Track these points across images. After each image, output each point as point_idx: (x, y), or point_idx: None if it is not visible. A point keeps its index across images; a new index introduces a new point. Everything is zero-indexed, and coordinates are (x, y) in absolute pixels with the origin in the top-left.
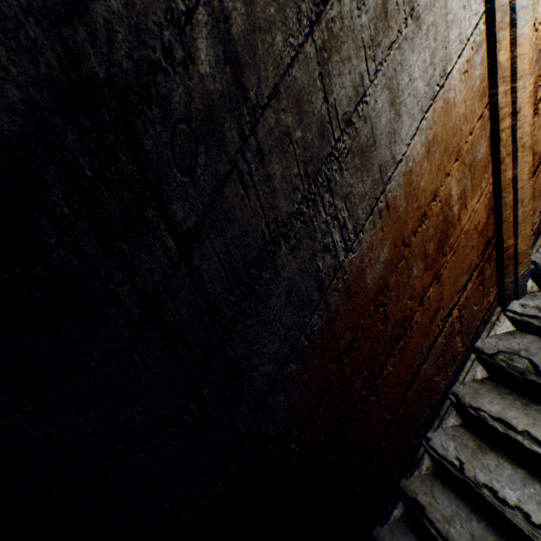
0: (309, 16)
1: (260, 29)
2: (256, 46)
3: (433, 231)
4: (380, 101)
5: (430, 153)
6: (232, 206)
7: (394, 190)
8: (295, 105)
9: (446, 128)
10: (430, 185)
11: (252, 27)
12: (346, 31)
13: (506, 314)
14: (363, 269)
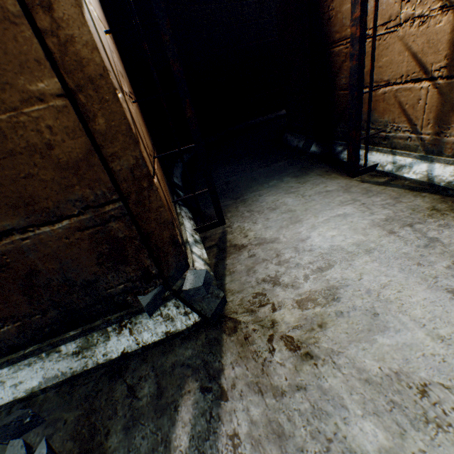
0: None
1: None
2: None
3: None
4: None
5: None
6: None
7: None
8: None
9: None
10: None
11: None
12: None
13: None
14: None
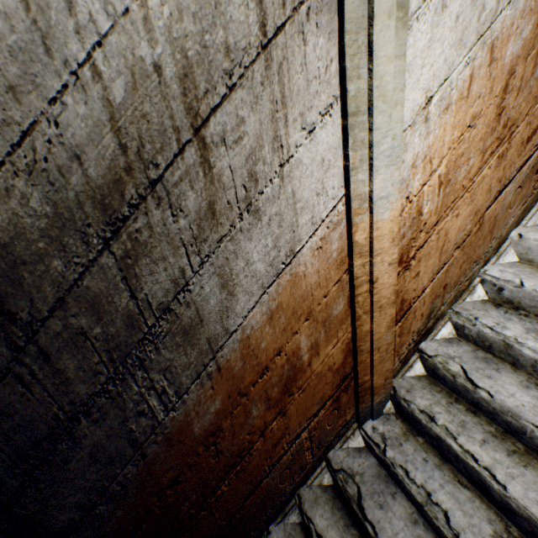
0: (102, 234)
1: (26, 262)
2: (22, 276)
3: (277, 378)
4: (209, 286)
5: (274, 318)
6: (10, 402)
7: (228, 354)
8: (91, 308)
9: (295, 295)
10: (274, 343)
11: (12, 264)
12: (158, 236)
13: (360, 431)
14: (190, 420)
